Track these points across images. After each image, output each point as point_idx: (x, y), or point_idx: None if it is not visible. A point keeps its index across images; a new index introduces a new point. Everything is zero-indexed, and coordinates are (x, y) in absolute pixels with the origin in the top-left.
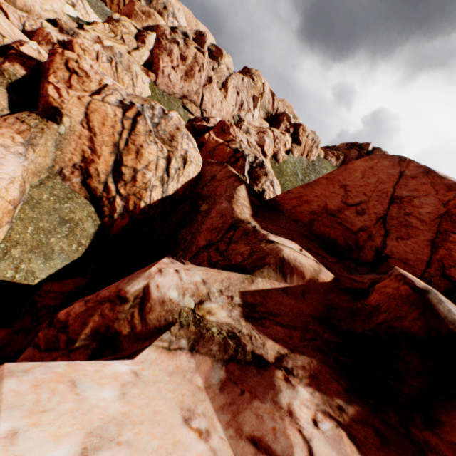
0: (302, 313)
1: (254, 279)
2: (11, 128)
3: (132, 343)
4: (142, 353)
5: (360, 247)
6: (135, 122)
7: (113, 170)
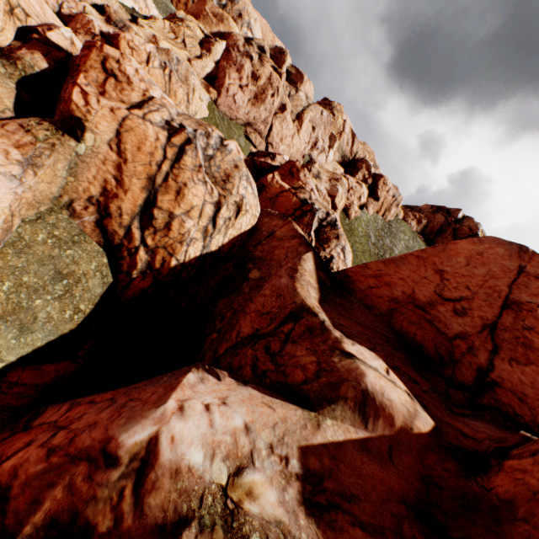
0: (390, 494)
1: (320, 421)
2: (9, 138)
3: None
4: None
5: (456, 361)
6: (182, 152)
7: (142, 212)
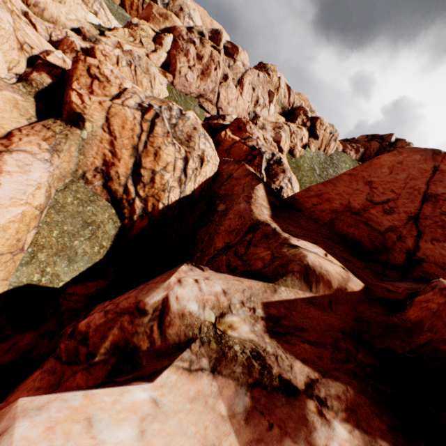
0: (330, 328)
1: (276, 288)
2: (38, 135)
3: (151, 359)
4: (161, 374)
5: (389, 249)
6: (153, 124)
7: (133, 172)
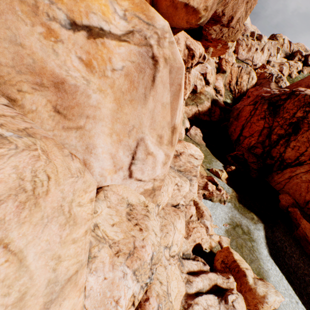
0: None
1: None
2: (219, 77)
3: None
4: None
5: None
6: (241, 70)
7: (235, 83)
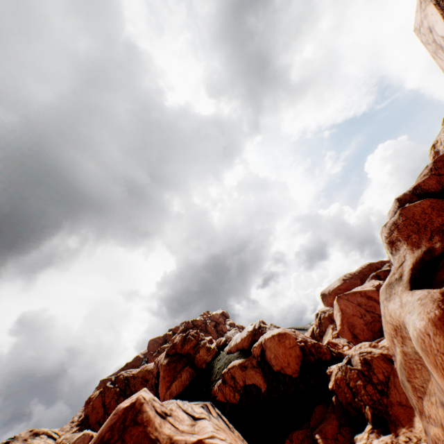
0: None
1: None
2: None
3: None
4: None
5: (378, 320)
6: None
7: None
